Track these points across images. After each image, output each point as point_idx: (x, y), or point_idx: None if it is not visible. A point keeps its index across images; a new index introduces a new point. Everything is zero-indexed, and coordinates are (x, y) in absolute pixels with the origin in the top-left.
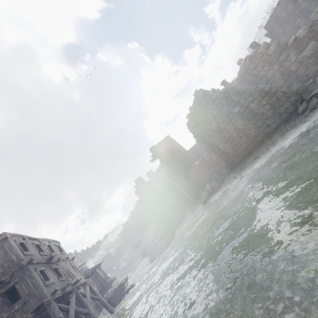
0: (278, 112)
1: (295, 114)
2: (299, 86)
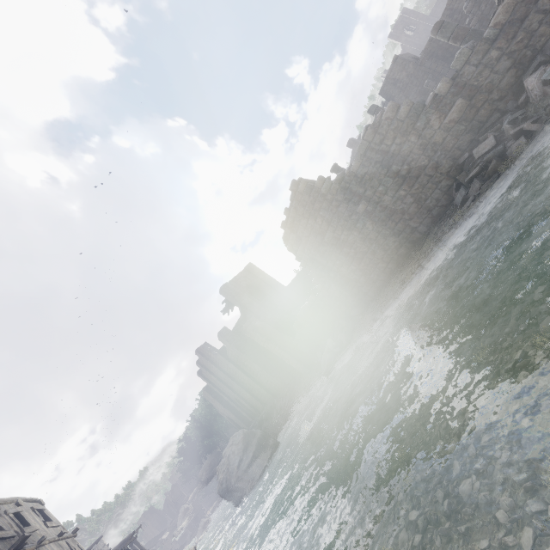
0: (425, 207)
1: (452, 207)
2: (450, 165)
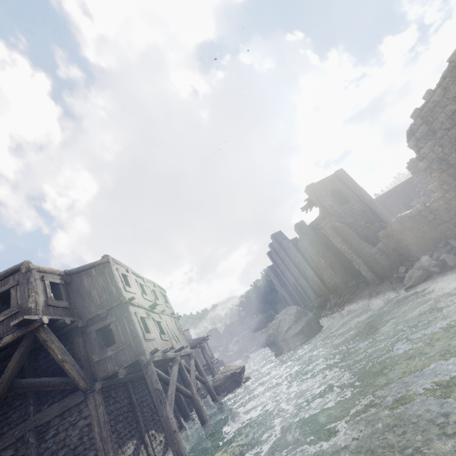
0: None
1: None
2: None
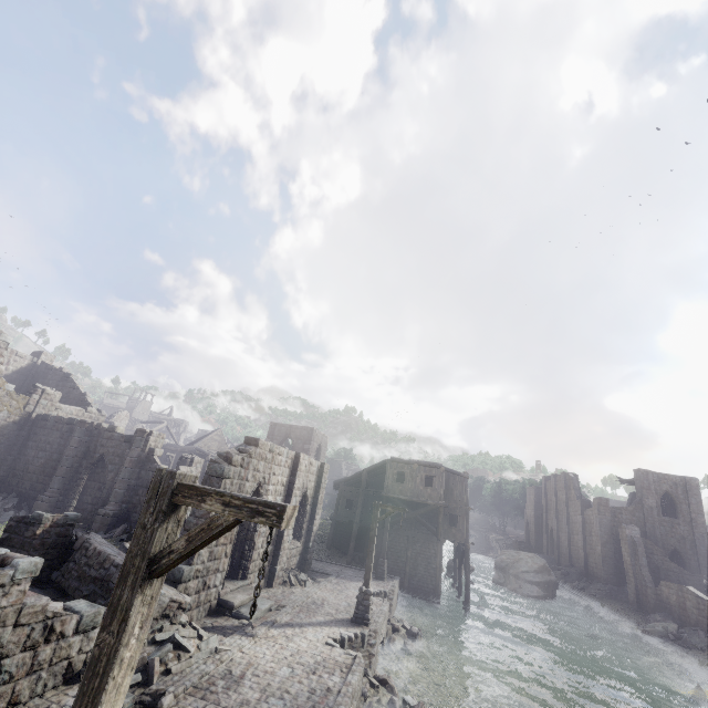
0: None
1: None
2: None
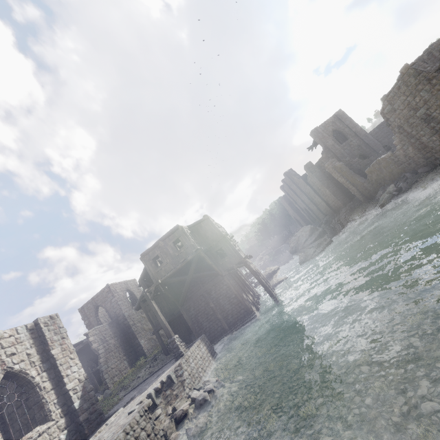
0: None
1: None
2: None
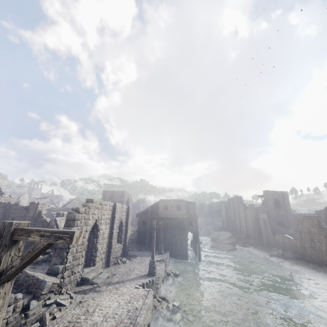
0: None
1: None
2: None
